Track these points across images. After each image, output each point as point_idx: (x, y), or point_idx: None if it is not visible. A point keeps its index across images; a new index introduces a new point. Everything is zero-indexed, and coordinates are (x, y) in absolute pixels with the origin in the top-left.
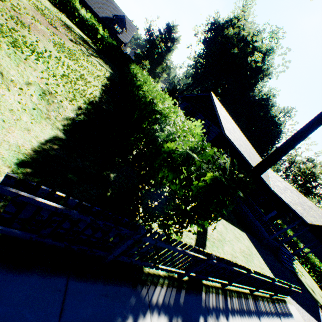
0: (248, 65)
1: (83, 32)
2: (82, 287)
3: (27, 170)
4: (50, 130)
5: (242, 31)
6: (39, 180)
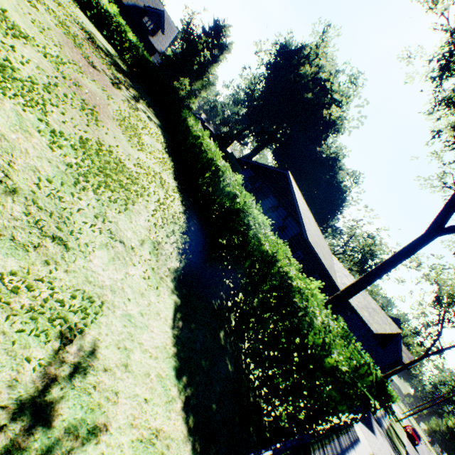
0: (322, 116)
1: (102, 33)
2: None
3: (184, 380)
4: (168, 299)
5: (321, 73)
6: (194, 387)
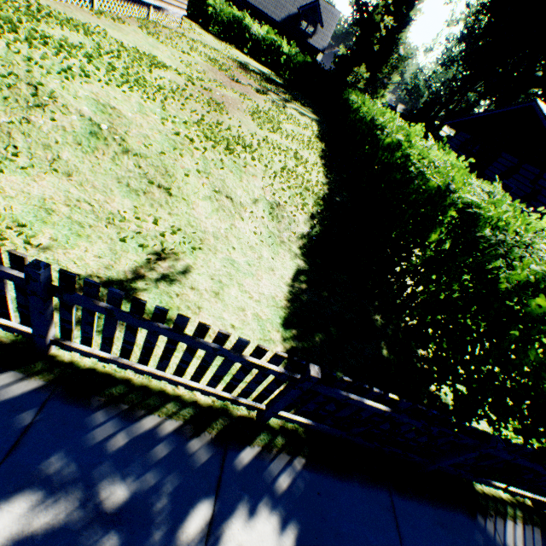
0: None
1: (259, 62)
2: (409, 507)
3: (293, 332)
4: (290, 262)
5: None
6: (308, 344)
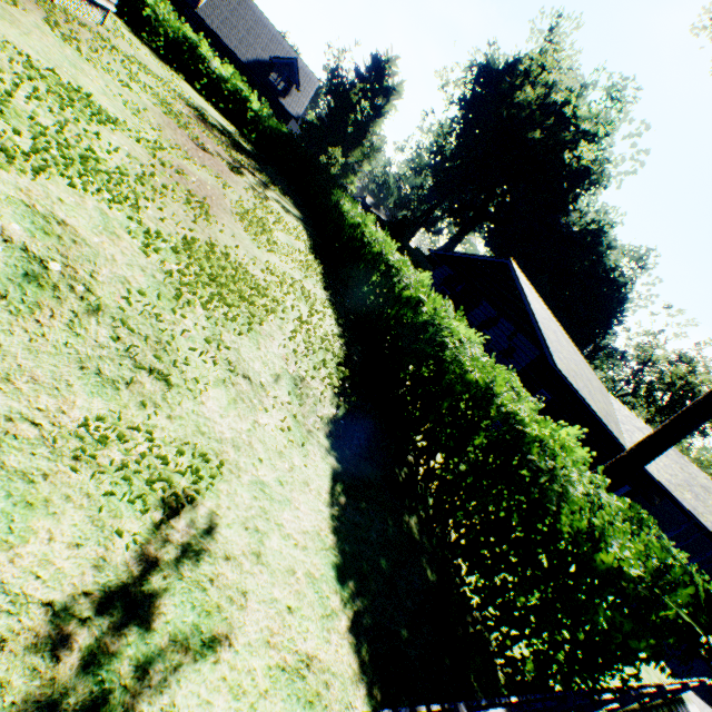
0: (563, 163)
1: (216, 107)
2: None
3: (350, 585)
4: (321, 463)
5: (553, 94)
6: (367, 598)
